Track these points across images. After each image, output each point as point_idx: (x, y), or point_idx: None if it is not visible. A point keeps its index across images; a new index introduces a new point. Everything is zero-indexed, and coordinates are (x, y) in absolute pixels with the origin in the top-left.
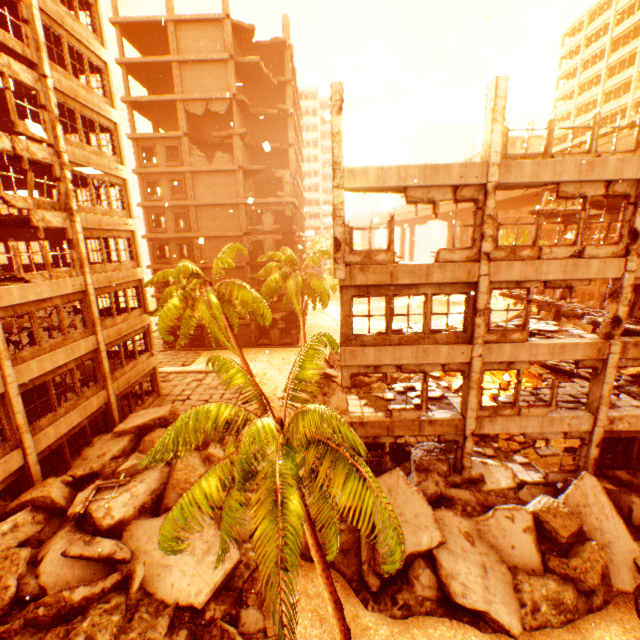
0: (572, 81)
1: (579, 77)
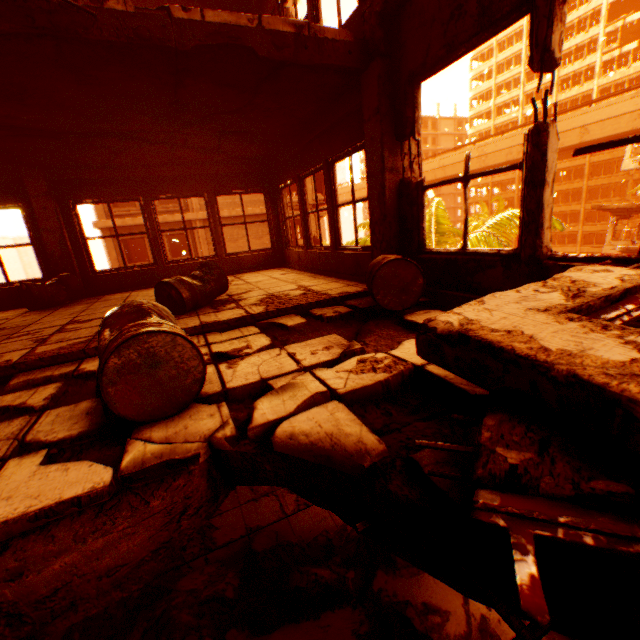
0: (488, 61)
1: (496, 57)
